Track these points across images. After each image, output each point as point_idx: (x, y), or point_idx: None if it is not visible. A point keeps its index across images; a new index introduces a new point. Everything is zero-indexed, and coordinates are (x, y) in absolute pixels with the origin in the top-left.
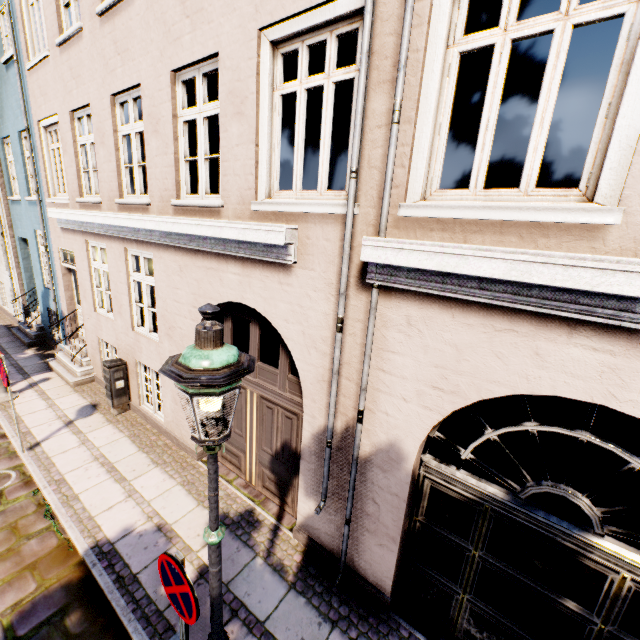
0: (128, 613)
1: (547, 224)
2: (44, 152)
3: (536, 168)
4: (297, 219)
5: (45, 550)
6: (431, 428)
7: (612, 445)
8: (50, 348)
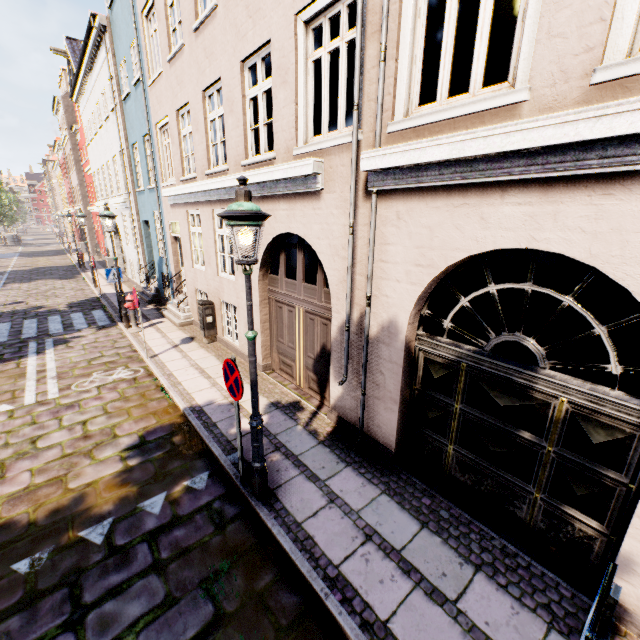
0: (209, 438)
1: (483, 113)
2: (159, 148)
3: (479, 73)
4: (323, 155)
5: (161, 407)
6: (416, 299)
7: (547, 289)
8: (163, 305)
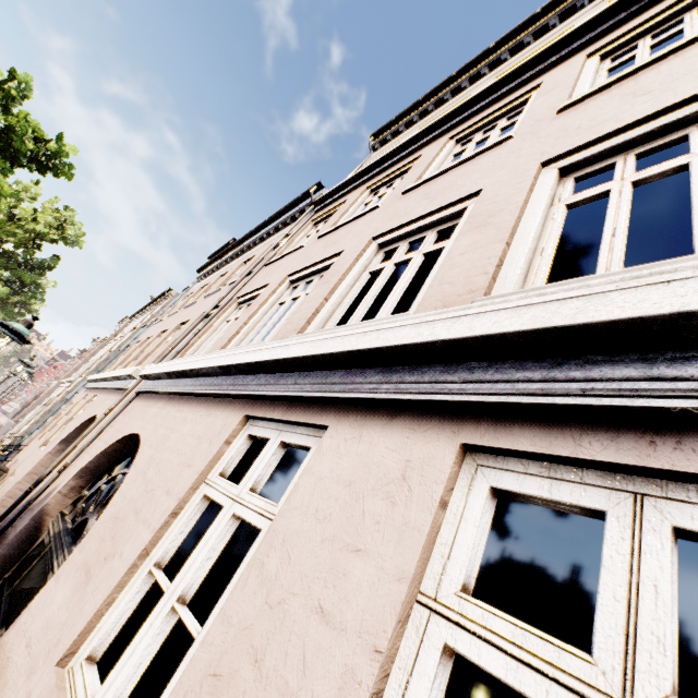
0: None
1: None
2: (124, 355)
3: None
4: None
5: None
6: (81, 468)
7: None
8: None
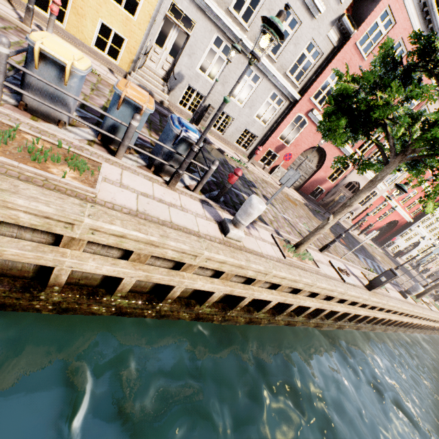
0: None
1: None
2: None
3: None
4: None
5: None
6: None
7: None
8: None
